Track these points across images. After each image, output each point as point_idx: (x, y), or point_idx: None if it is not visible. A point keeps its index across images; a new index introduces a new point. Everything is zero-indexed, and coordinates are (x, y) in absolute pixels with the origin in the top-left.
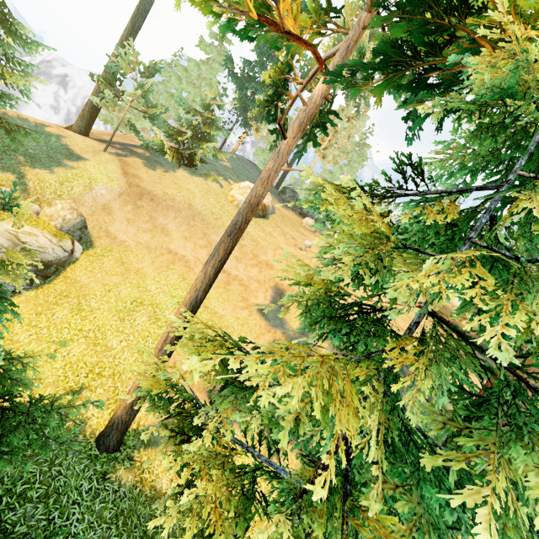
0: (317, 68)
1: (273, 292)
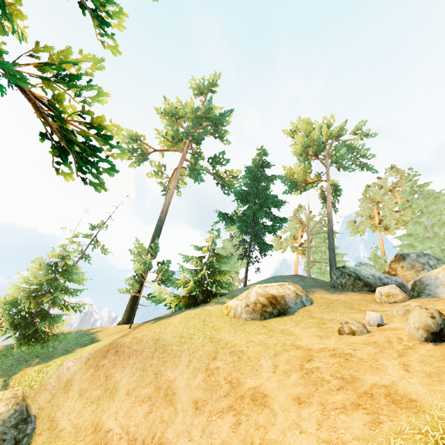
0: None
1: None
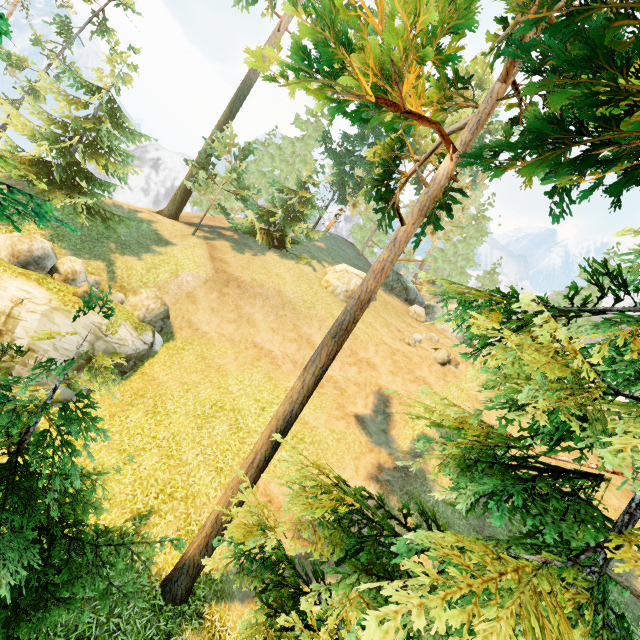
0: (438, 144)
1: (375, 399)
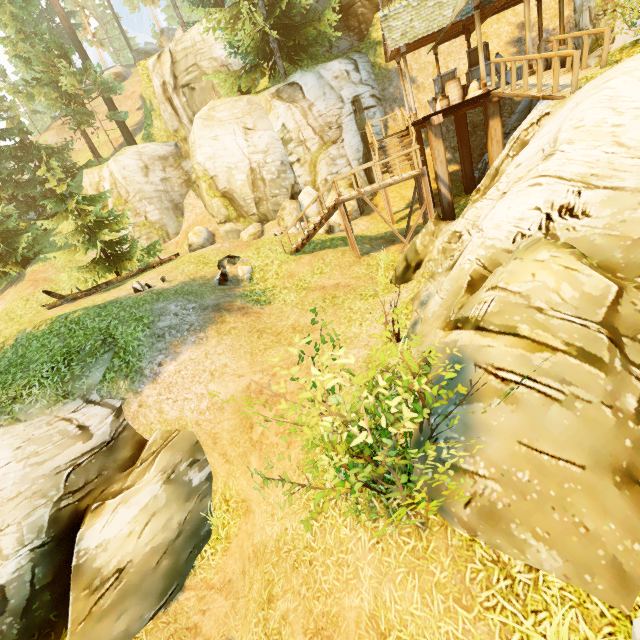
0: None
1: (141, 100)
